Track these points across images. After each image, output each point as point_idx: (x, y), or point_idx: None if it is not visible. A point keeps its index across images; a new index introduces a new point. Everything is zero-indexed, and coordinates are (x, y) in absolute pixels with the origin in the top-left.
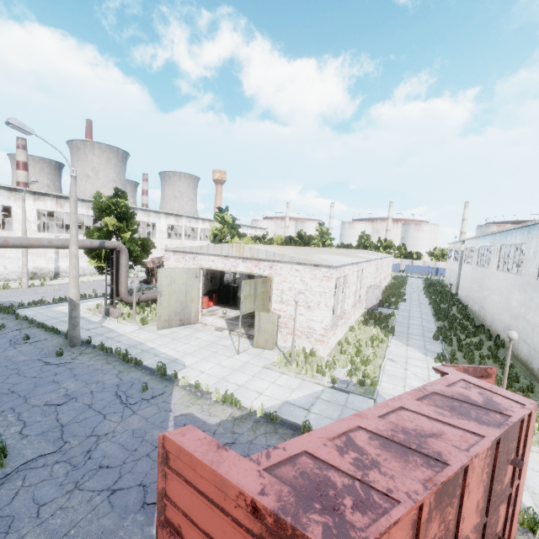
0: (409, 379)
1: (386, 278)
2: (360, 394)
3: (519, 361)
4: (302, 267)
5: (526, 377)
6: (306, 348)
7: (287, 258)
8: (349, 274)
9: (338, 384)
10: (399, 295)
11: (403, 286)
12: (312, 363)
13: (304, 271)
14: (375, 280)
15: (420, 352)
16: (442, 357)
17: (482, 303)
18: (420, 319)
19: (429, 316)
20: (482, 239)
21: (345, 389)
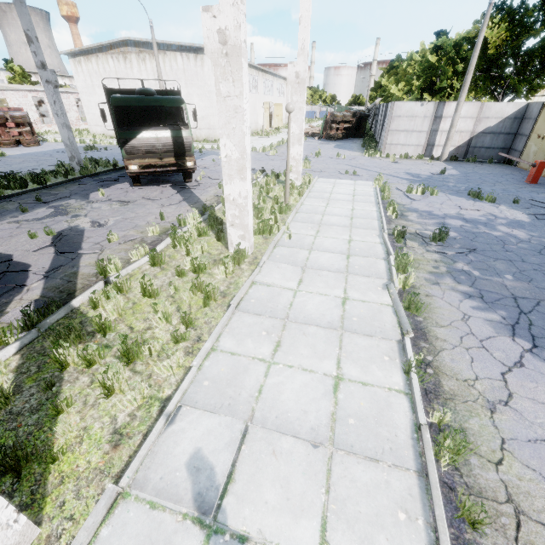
0: None
1: None
2: None
3: None
4: (14, 92)
5: None
6: None
7: (5, 88)
8: None
9: None
10: None
11: None
12: None
13: (15, 94)
14: None
15: None
16: None
17: None
18: None
19: None
20: None
21: None
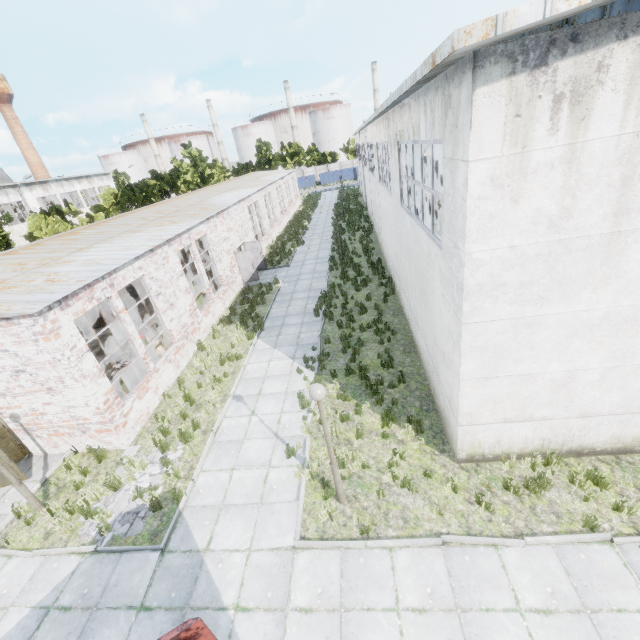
0: (248, 441)
1: (288, 208)
2: (139, 549)
3: (405, 316)
4: None
5: (406, 348)
6: (93, 445)
7: None
8: (145, 275)
9: (116, 529)
10: (300, 233)
11: (311, 213)
12: (92, 482)
13: None
14: (258, 228)
15: (287, 356)
16: (310, 358)
17: (379, 226)
18: (312, 275)
19: (325, 263)
20: (366, 131)
21: (115, 548)
